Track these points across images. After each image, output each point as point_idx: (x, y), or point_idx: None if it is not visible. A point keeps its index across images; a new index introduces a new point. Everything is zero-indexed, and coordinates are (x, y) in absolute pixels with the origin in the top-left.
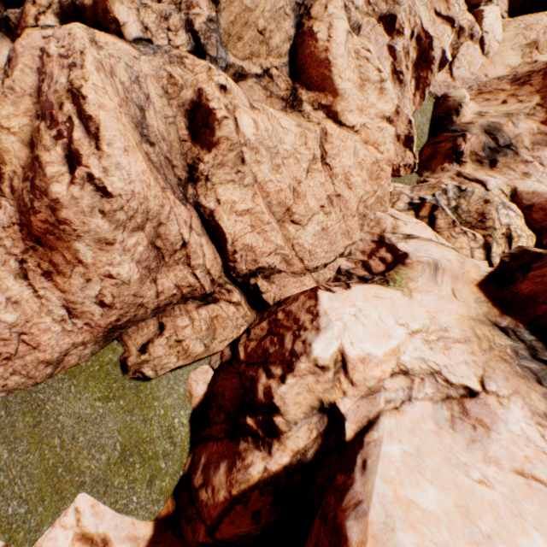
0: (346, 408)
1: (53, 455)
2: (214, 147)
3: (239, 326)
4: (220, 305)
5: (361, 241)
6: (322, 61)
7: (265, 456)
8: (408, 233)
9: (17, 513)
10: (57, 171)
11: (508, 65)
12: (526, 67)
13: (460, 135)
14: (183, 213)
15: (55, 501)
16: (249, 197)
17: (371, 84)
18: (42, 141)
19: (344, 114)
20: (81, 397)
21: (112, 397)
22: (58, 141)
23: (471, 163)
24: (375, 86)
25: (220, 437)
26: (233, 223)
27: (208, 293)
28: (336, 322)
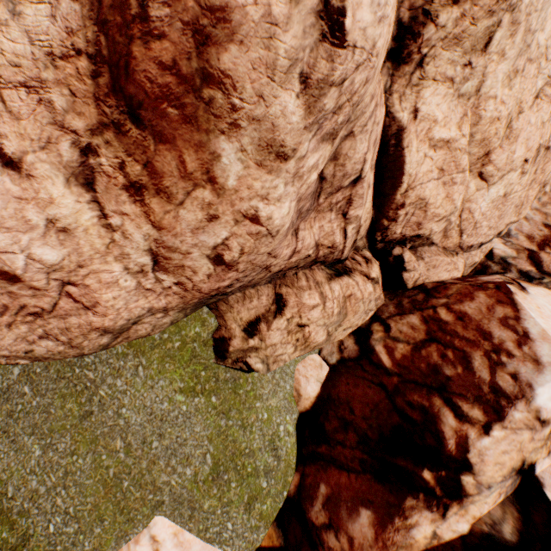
0: (540, 469)
1: (114, 463)
2: None
3: (368, 311)
4: (356, 280)
5: (526, 220)
6: None
7: (435, 519)
8: None
9: (62, 532)
10: None
11: None
12: None
13: None
14: (380, 121)
15: (120, 522)
16: (456, 119)
17: None
18: None
19: None
20: (154, 386)
21: (199, 390)
22: None
23: None
24: None
25: (354, 468)
26: (421, 158)
27: (341, 259)
28: None
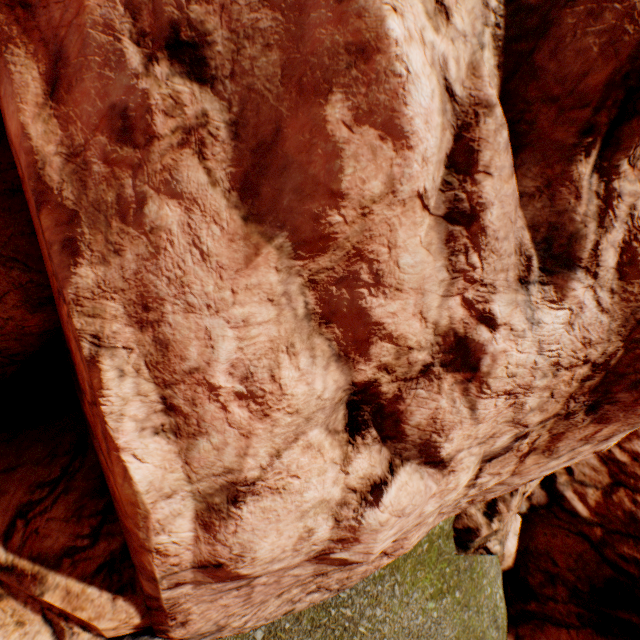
0: None
1: None
2: None
3: None
4: None
5: None
6: None
7: None
8: None
9: None
10: None
11: None
12: None
13: None
14: None
15: None
16: None
17: None
18: None
19: None
20: (408, 601)
21: (445, 589)
22: None
23: None
24: None
25: (572, 623)
26: None
27: None
28: None
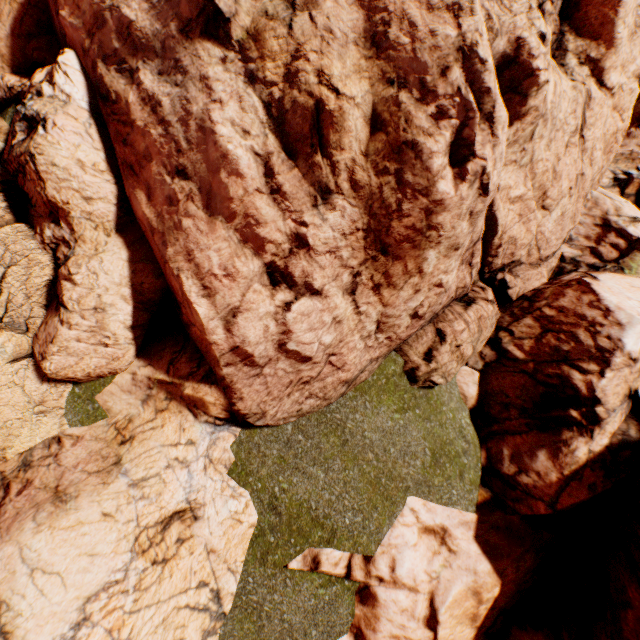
0: None
1: (371, 469)
2: (518, 120)
3: (492, 325)
4: (481, 305)
5: (580, 225)
6: None
7: (587, 441)
8: (632, 216)
9: (353, 522)
10: (440, 163)
11: None
12: None
13: None
14: None
15: (387, 506)
16: (521, 181)
17: None
18: (409, 120)
19: (609, 71)
20: (378, 412)
21: (406, 408)
22: (438, 122)
23: None
24: None
25: (522, 430)
26: (506, 213)
27: (466, 293)
28: None
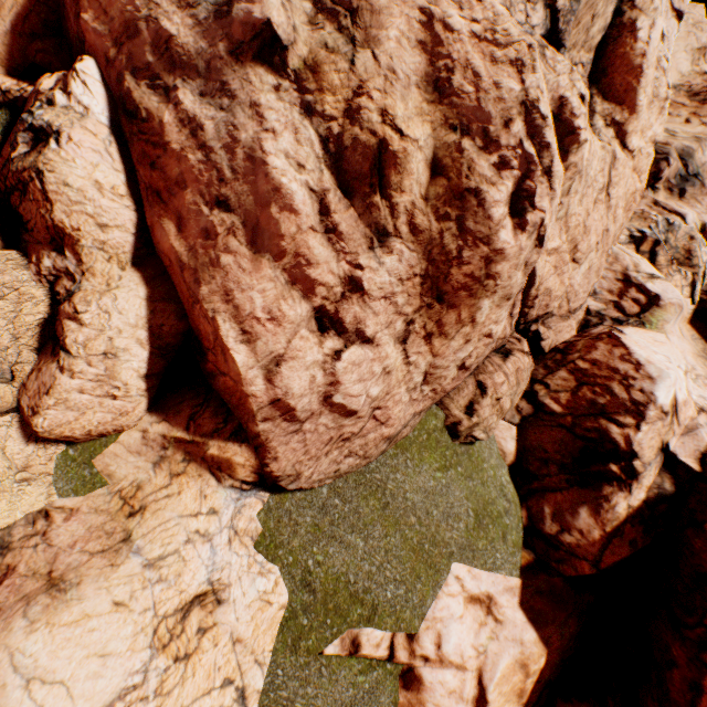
0: (672, 446)
1: (414, 534)
2: None
3: (527, 378)
4: (518, 356)
5: (603, 279)
6: (634, 67)
7: (626, 496)
8: (649, 273)
9: (395, 596)
10: (501, 213)
11: (679, 71)
12: (698, 79)
13: (662, 158)
14: None
15: (430, 575)
16: (557, 234)
17: (657, 101)
18: (472, 167)
19: (631, 135)
20: (420, 471)
21: (448, 465)
22: (500, 171)
23: (663, 191)
24: (659, 105)
25: (563, 487)
26: (543, 264)
27: (504, 344)
28: (669, 371)
